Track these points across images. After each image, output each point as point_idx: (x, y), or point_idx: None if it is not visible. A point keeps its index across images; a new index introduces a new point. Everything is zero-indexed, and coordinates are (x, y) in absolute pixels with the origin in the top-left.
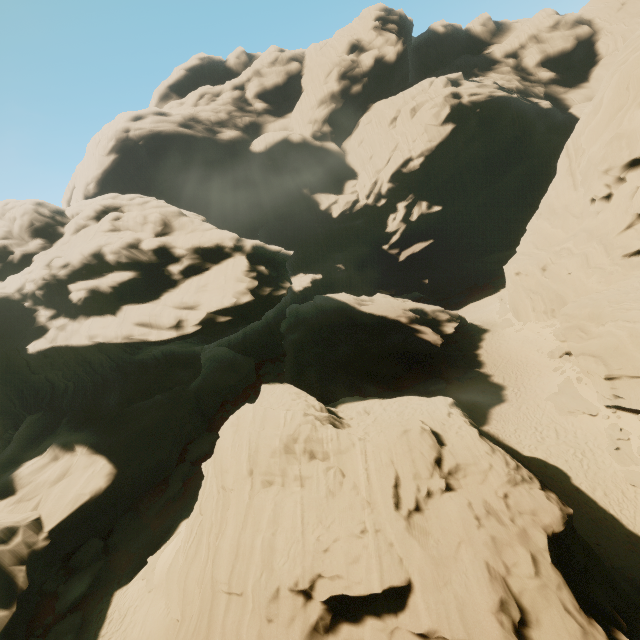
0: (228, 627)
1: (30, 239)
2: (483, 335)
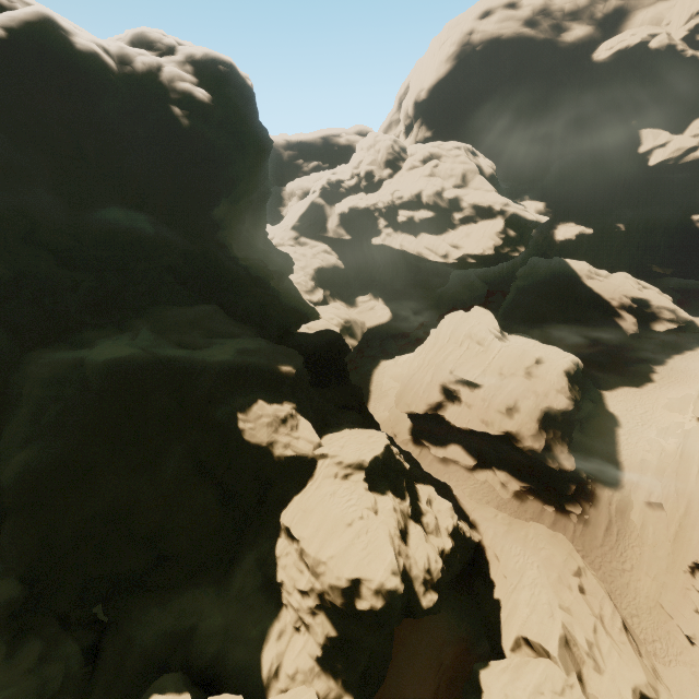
0: (425, 370)
1: (384, 168)
2: None
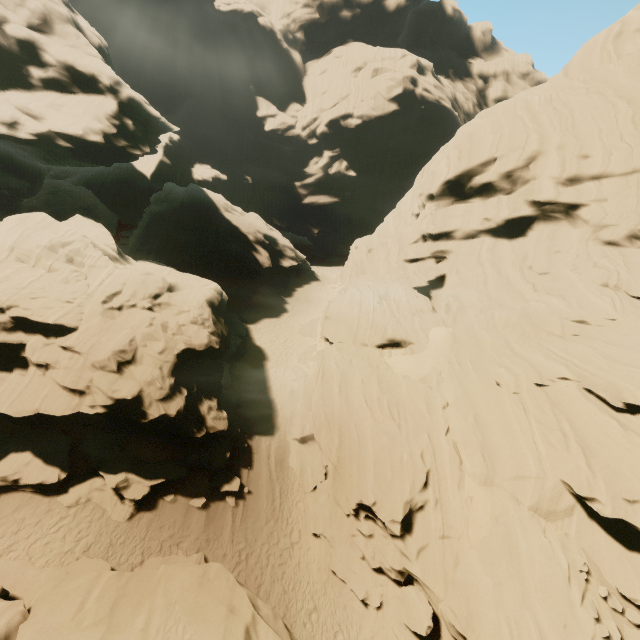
0: None
1: None
2: (312, 281)
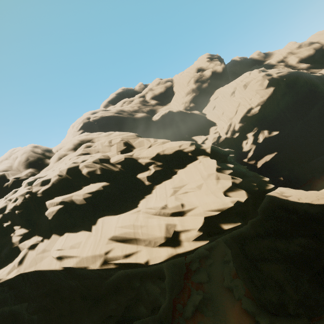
0: None
1: (24, 169)
2: None
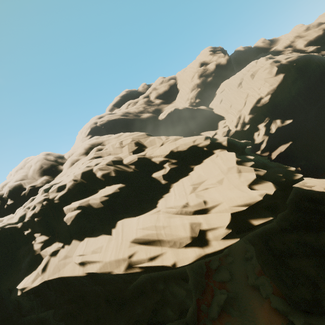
0: None
1: (39, 177)
2: None
